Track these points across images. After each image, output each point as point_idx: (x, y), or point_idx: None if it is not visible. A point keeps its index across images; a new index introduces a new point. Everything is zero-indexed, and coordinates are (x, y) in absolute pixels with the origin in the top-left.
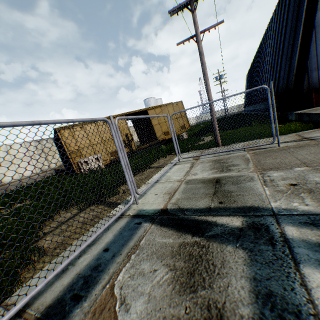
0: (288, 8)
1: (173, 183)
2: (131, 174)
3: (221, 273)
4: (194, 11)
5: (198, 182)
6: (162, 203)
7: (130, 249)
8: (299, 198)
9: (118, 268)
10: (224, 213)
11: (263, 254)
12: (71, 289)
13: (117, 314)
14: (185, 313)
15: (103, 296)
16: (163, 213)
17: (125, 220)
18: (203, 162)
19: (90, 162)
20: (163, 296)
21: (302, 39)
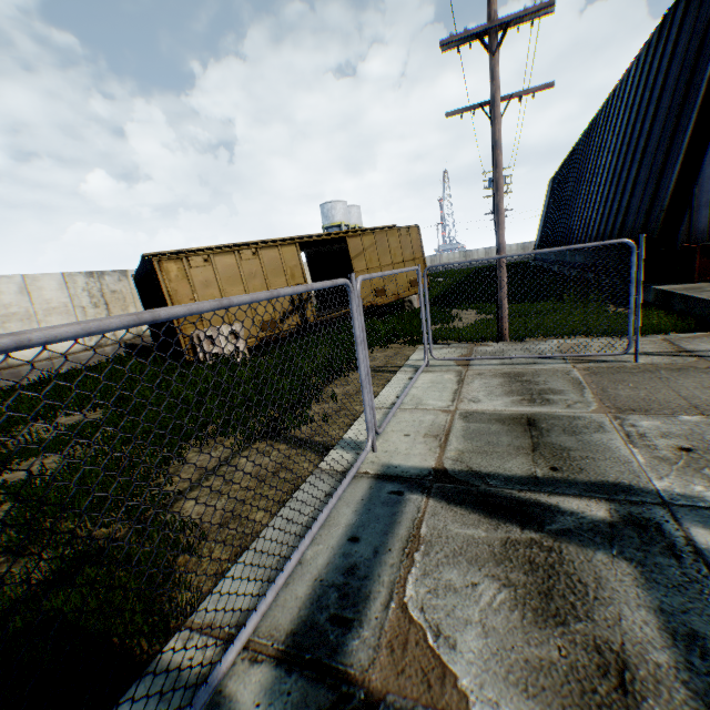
0: (670, 64)
1: (435, 414)
2: (370, 393)
3: (600, 597)
4: (496, 52)
5: (490, 420)
6: (430, 457)
7: (404, 542)
8: (703, 477)
9: (398, 575)
10: (569, 491)
11: (664, 571)
12: (322, 606)
13: (437, 652)
14: (560, 655)
15: (395, 622)
16: (441, 478)
17: (364, 484)
18: (482, 374)
19: (219, 339)
20: (509, 627)
21: (692, 138)
